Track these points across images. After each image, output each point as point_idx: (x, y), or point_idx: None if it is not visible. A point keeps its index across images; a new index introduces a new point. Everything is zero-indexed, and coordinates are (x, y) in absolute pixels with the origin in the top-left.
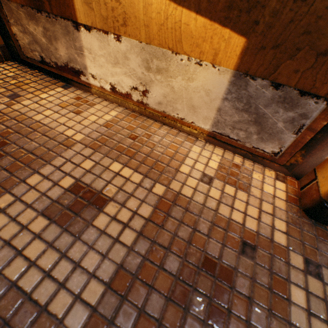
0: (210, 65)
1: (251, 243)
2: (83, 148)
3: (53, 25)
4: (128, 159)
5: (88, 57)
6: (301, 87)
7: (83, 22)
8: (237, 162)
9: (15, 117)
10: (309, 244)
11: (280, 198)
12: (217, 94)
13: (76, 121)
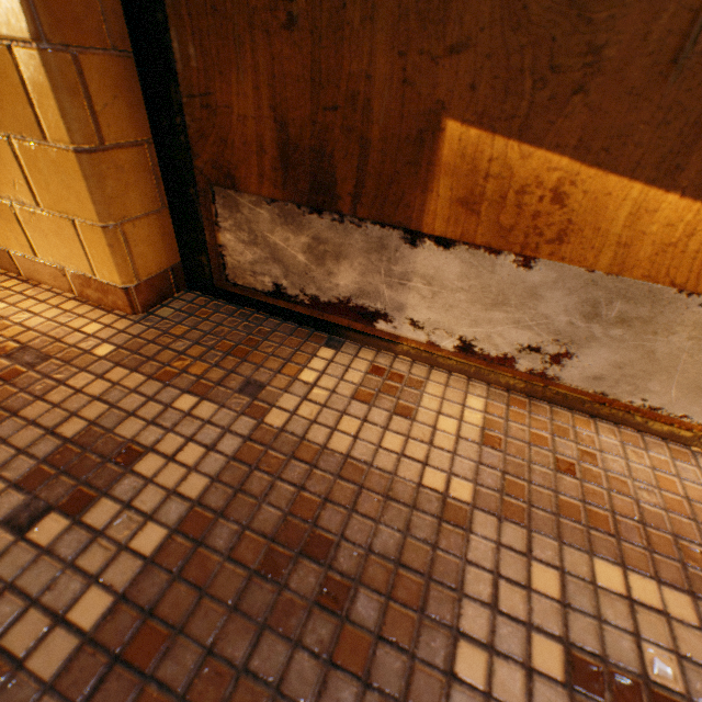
0: None
1: None
2: (492, 523)
3: (343, 235)
4: (611, 542)
5: (419, 290)
6: None
7: (435, 233)
8: None
9: (289, 448)
10: None
11: None
12: None
13: (419, 440)
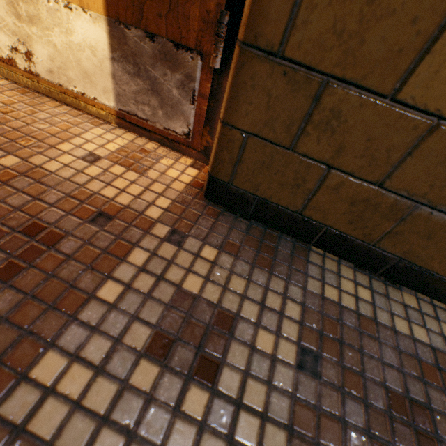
0: (81, 9)
1: (112, 215)
2: None
3: None
4: None
5: None
6: (172, 38)
7: None
8: (149, 148)
9: None
10: (190, 219)
11: (183, 182)
12: (103, 52)
13: None
